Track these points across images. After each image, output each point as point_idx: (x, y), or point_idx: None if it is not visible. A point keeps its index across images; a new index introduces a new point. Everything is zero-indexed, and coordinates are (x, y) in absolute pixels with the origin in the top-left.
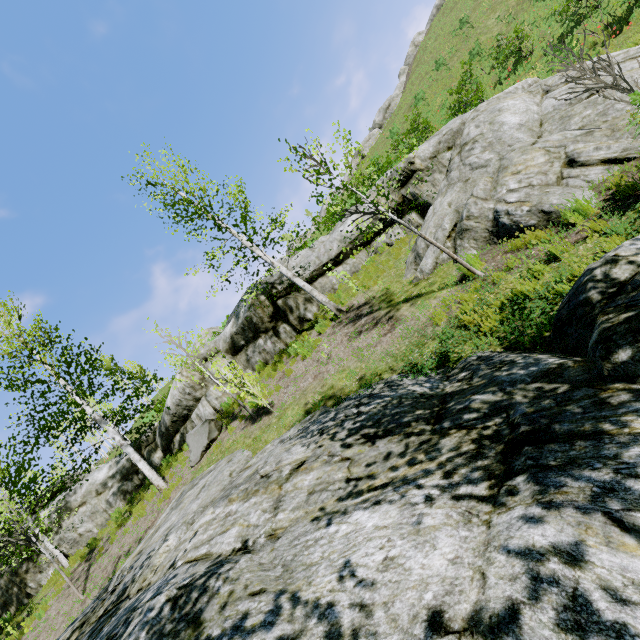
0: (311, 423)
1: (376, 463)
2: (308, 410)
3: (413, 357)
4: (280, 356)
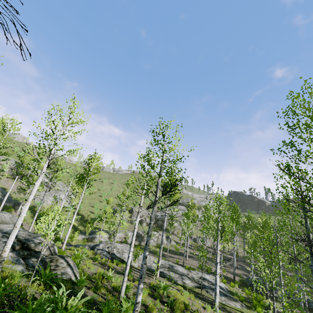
0: (1, 188)
1: (0, 193)
2: (2, 187)
3: (13, 195)
4: (13, 178)
